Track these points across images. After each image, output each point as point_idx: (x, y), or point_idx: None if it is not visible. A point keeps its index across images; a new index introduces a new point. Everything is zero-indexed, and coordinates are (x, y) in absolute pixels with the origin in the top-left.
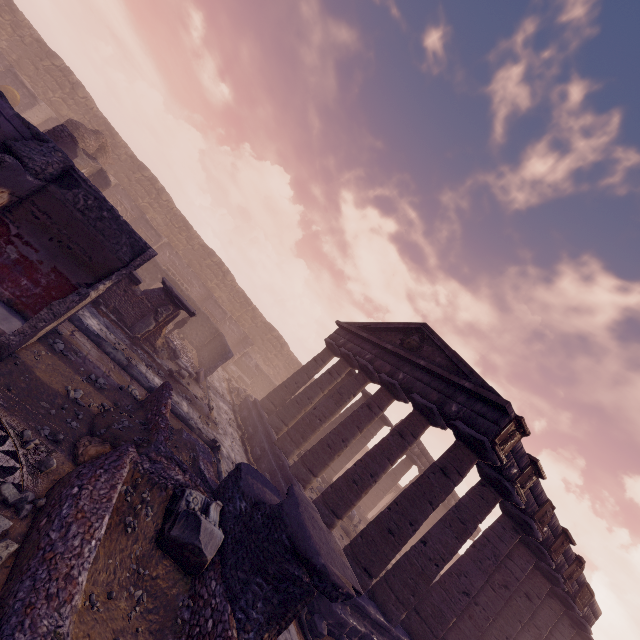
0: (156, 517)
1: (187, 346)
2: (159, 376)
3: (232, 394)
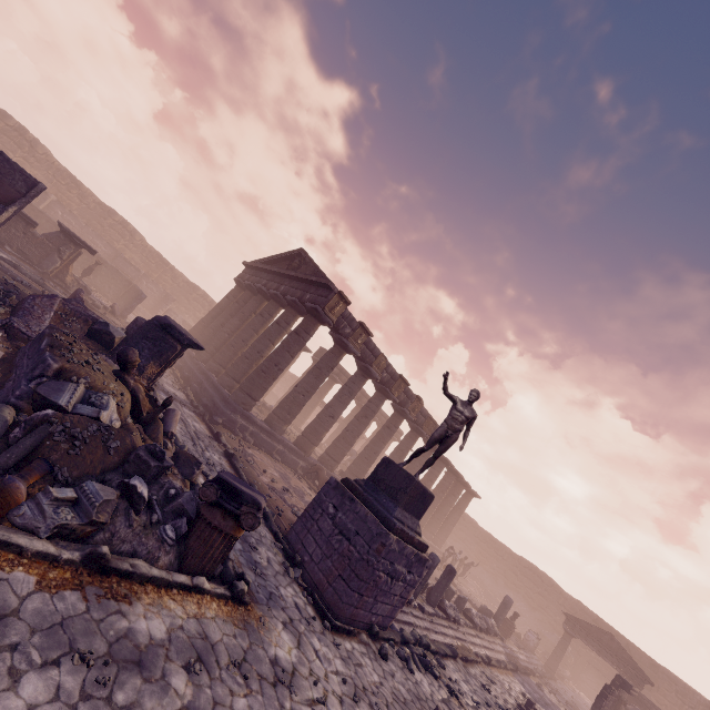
0: (83, 329)
1: (101, 297)
2: None
3: None
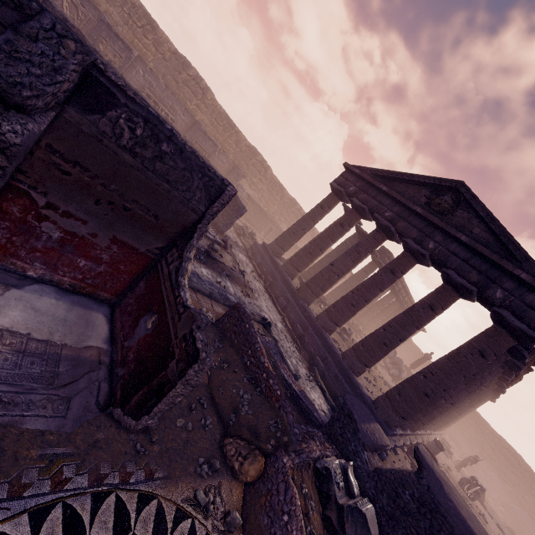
0: (316, 503)
1: None
2: (202, 263)
3: (240, 237)
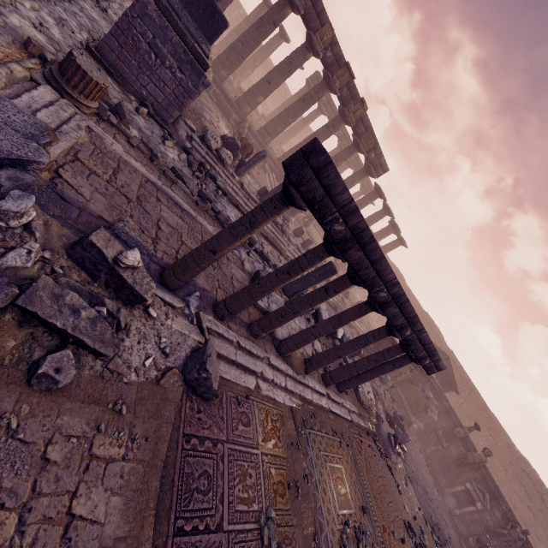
0: None
1: None
2: None
3: None
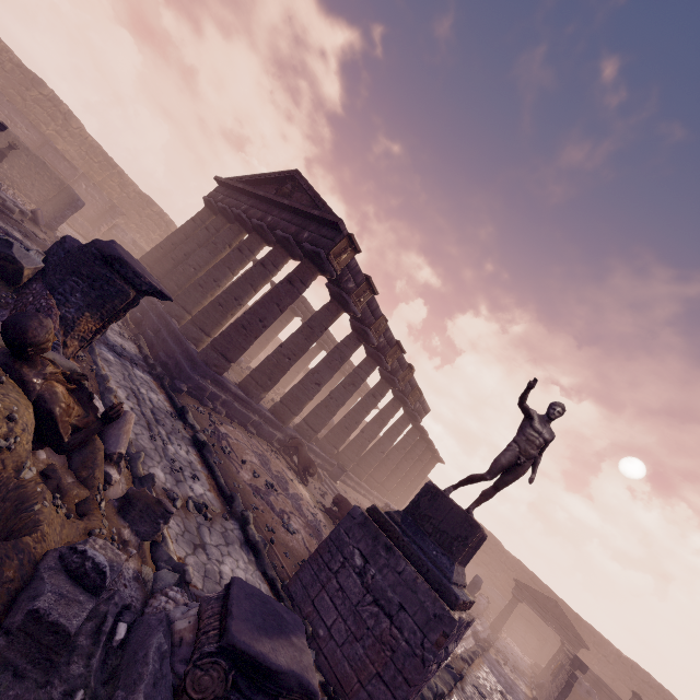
0: None
1: (20, 196)
2: None
3: None
